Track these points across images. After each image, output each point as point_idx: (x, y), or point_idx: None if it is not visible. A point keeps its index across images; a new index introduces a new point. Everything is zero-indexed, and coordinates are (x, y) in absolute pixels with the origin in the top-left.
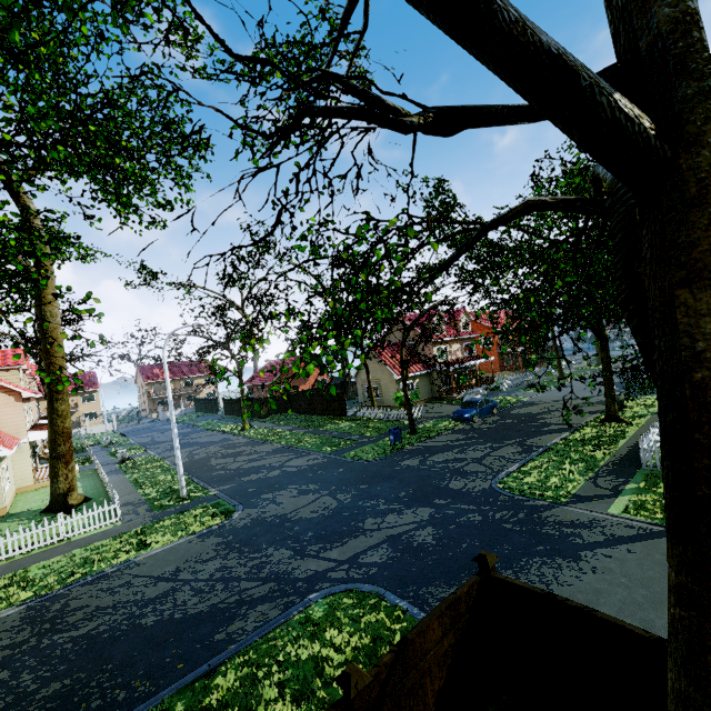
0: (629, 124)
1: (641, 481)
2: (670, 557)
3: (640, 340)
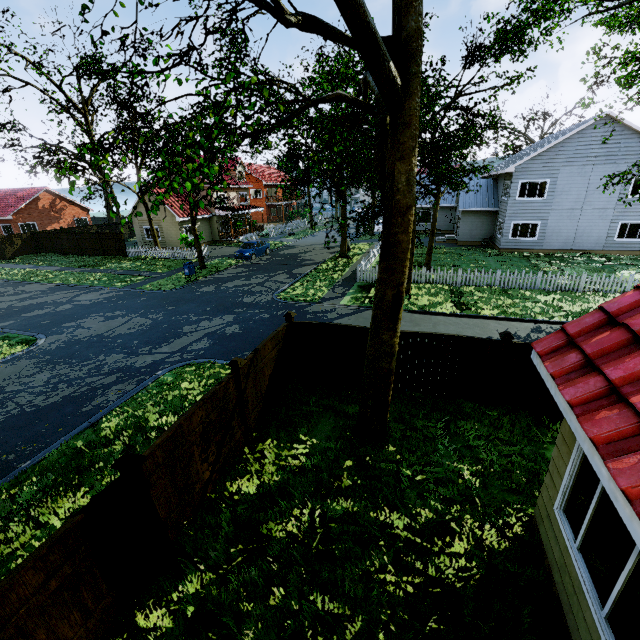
0: (393, 80)
1: (356, 288)
2: (379, 269)
3: (381, 184)
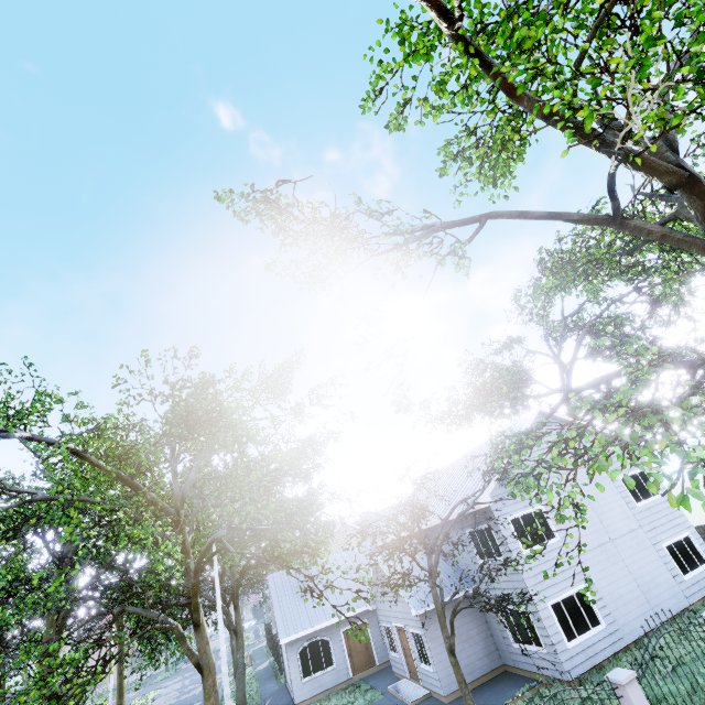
0: None
1: (263, 637)
2: None
3: None
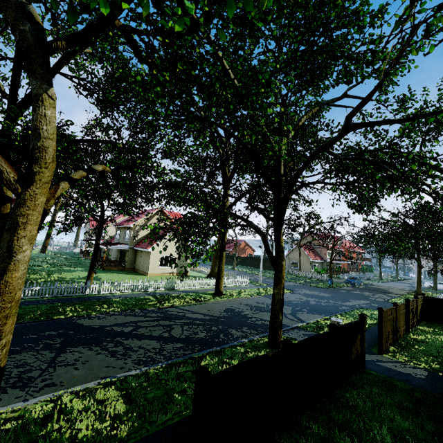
0: None
1: None
2: None
3: None
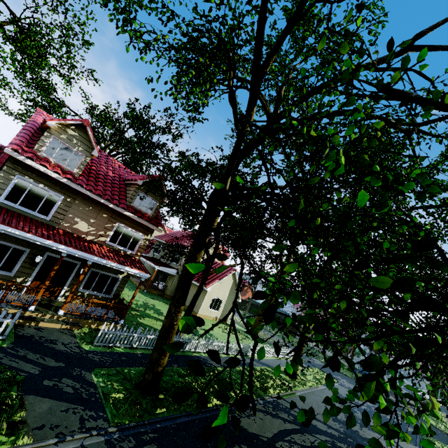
0: None
1: None
2: None
3: None
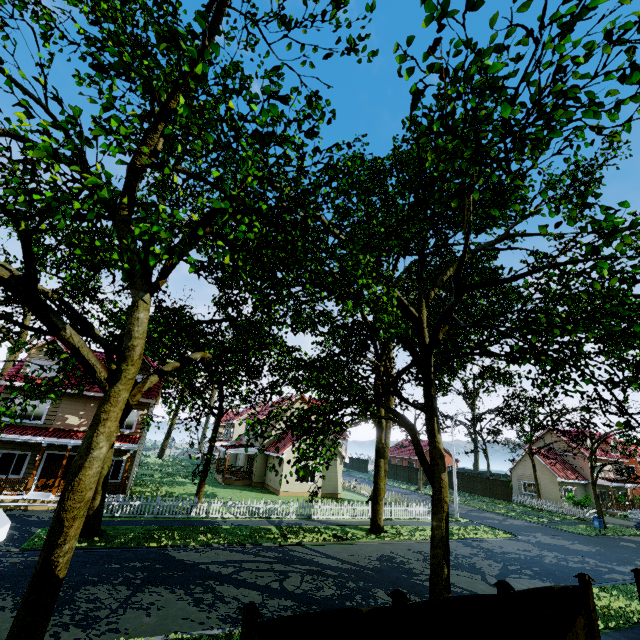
0: None
1: None
2: None
3: None
